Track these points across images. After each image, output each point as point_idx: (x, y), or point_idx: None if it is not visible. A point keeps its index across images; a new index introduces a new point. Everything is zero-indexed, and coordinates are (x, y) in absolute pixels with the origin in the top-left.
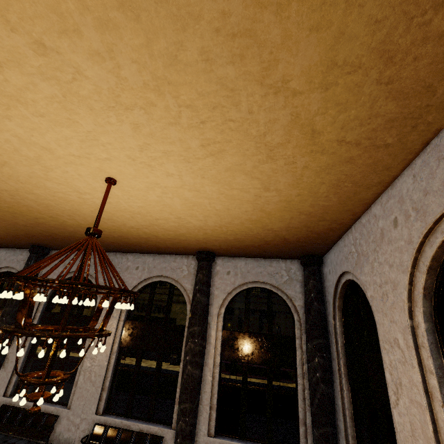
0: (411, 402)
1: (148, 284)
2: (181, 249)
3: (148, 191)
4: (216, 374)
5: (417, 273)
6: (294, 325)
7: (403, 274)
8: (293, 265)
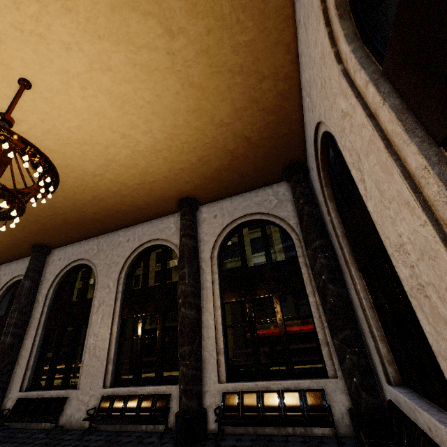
0: (367, 156)
1: (141, 253)
2: (161, 203)
3: (68, 92)
4: (219, 317)
5: (327, 2)
6: (294, 246)
7: (320, 24)
8: (280, 187)
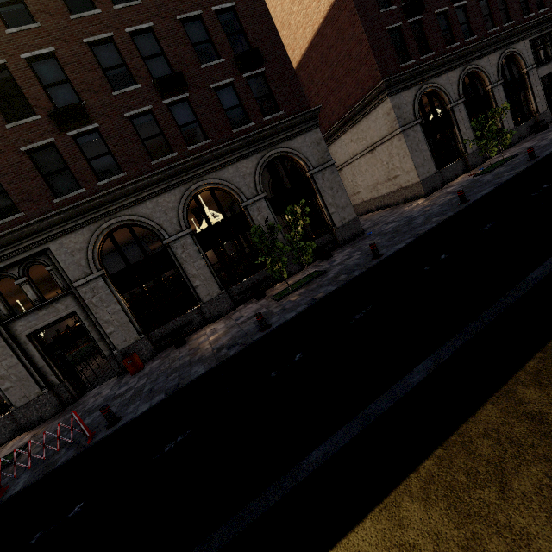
0: None
1: None
2: None
3: None
4: None
5: None
6: None
7: None
8: None
